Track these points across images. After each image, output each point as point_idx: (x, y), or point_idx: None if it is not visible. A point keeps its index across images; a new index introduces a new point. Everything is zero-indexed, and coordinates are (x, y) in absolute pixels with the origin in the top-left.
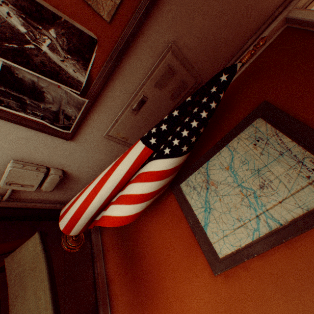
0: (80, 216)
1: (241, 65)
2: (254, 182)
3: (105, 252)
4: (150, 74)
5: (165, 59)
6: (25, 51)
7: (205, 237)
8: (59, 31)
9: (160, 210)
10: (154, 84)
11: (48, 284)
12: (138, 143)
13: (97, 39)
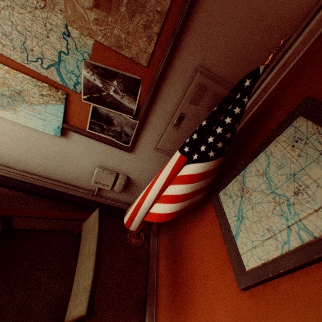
0: (136, 214)
1: (264, 67)
2: (289, 188)
3: (158, 256)
4: (184, 94)
5: (194, 79)
6: (102, 97)
7: (234, 247)
8: (118, 81)
9: (201, 219)
10: (189, 102)
11: (97, 240)
12: (176, 152)
13: (140, 79)
